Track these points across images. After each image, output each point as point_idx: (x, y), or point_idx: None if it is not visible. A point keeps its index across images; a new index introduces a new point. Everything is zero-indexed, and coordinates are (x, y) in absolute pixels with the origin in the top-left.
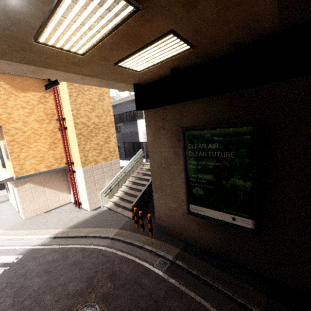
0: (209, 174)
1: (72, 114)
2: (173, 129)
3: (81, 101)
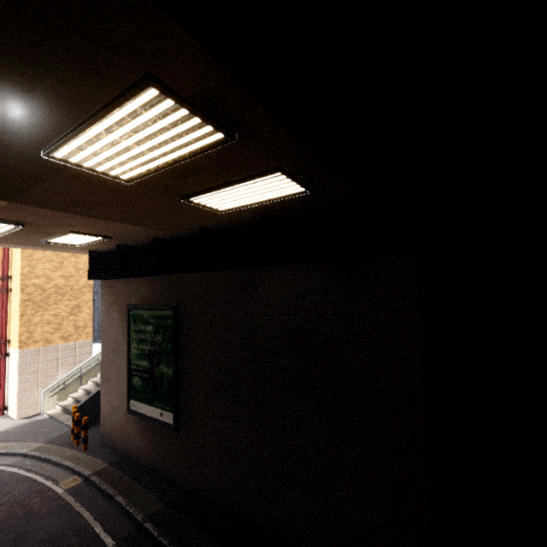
0: (146, 360)
1: (20, 273)
2: (123, 306)
3: (42, 256)
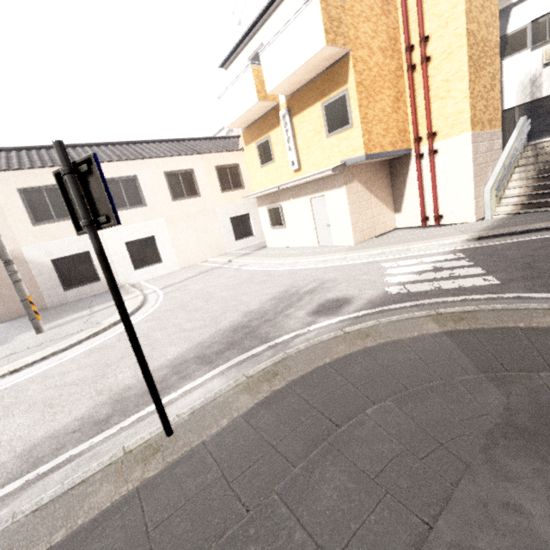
0: None
1: (464, 11)
2: None
3: None
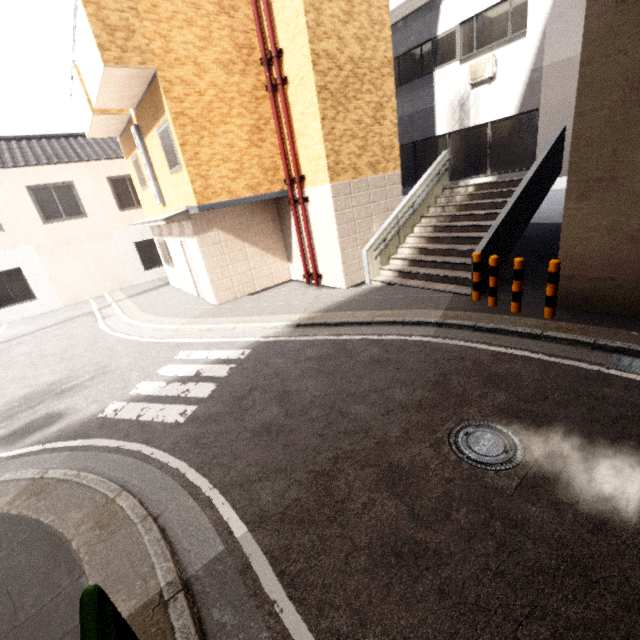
0: None
1: (305, 25)
2: None
3: None
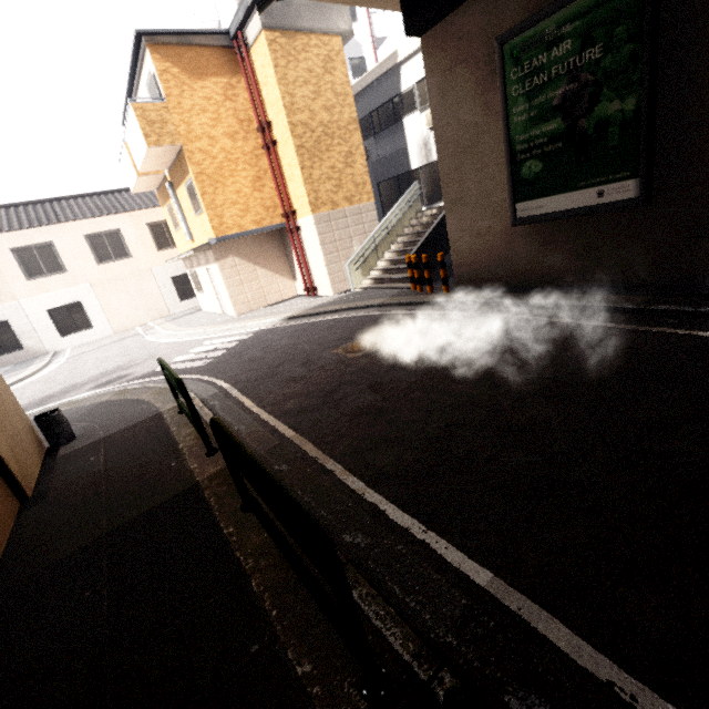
0: (553, 118)
1: (283, 107)
2: (481, 53)
3: (295, 76)
